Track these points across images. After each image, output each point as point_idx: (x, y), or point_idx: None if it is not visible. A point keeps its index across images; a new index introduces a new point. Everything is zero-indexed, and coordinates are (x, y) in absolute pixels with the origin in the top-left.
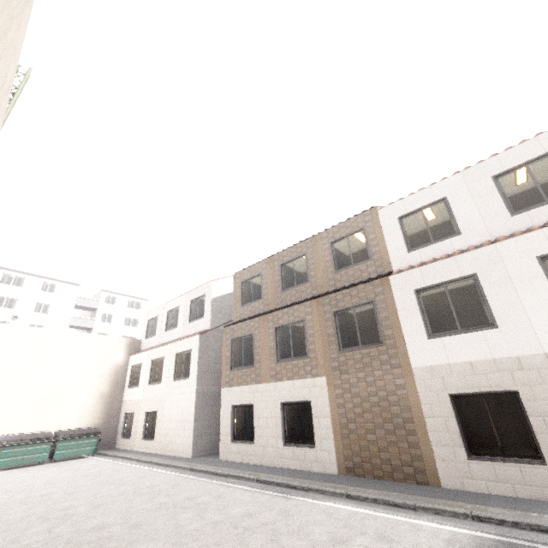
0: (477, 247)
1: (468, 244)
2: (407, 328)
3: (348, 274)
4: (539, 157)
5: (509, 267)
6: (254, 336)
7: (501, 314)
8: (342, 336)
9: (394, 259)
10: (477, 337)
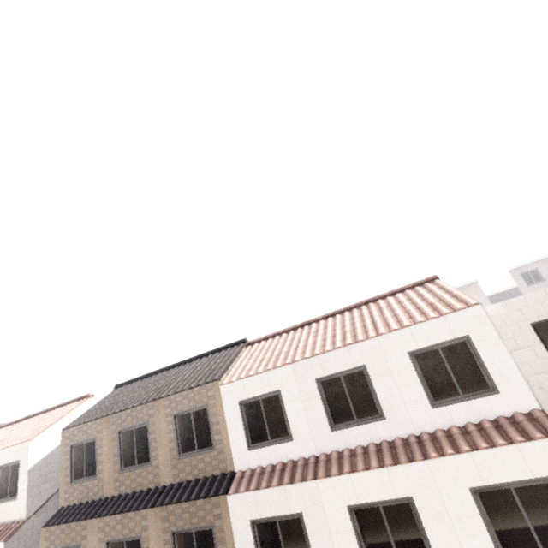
0: (302, 481)
1: (299, 454)
2: None
3: (192, 464)
4: (350, 370)
5: (328, 513)
6: None
7: None
8: None
9: (236, 456)
10: None
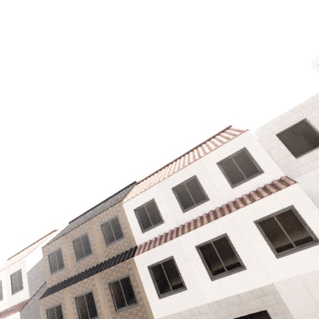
0: (170, 239)
1: (168, 229)
2: (148, 292)
3: (114, 248)
4: (188, 179)
5: (185, 252)
6: (62, 305)
7: (187, 281)
8: (116, 299)
9: (136, 238)
10: (180, 296)
